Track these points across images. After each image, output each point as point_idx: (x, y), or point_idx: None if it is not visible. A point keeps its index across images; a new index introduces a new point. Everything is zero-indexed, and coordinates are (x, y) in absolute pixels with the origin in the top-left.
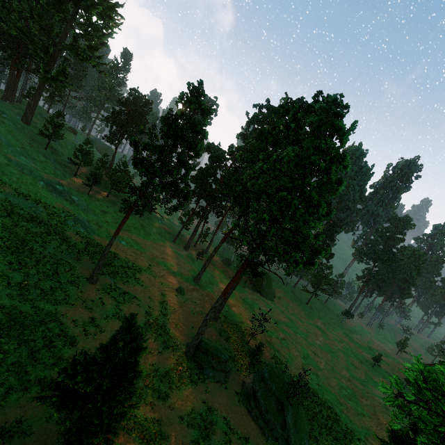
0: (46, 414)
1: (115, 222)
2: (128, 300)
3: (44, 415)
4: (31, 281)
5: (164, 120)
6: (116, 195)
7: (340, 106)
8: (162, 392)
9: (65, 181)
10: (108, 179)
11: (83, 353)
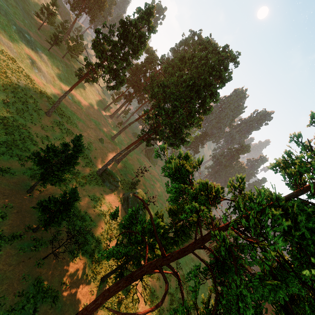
0: (22, 170)
1: (65, 80)
2: (69, 134)
3: (21, 170)
4: (10, 101)
5: (122, 23)
6: (69, 59)
7: (235, 60)
8: (81, 183)
9: (31, 32)
10: (65, 43)
11: (54, 144)
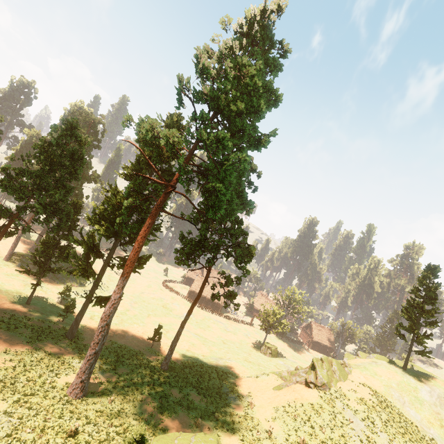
0: None
1: None
2: None
3: None
4: None
5: None
6: None
7: (100, 122)
8: None
9: None
10: None
11: None
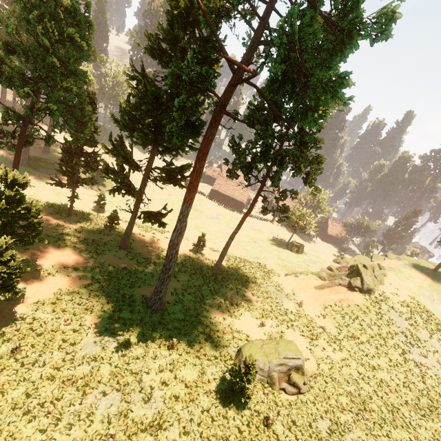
0: None
1: None
2: None
3: None
4: None
5: None
6: None
7: None
8: None
9: None
10: None
11: None
